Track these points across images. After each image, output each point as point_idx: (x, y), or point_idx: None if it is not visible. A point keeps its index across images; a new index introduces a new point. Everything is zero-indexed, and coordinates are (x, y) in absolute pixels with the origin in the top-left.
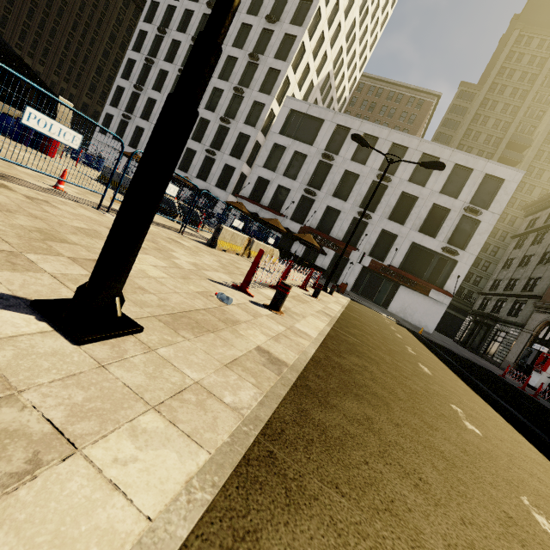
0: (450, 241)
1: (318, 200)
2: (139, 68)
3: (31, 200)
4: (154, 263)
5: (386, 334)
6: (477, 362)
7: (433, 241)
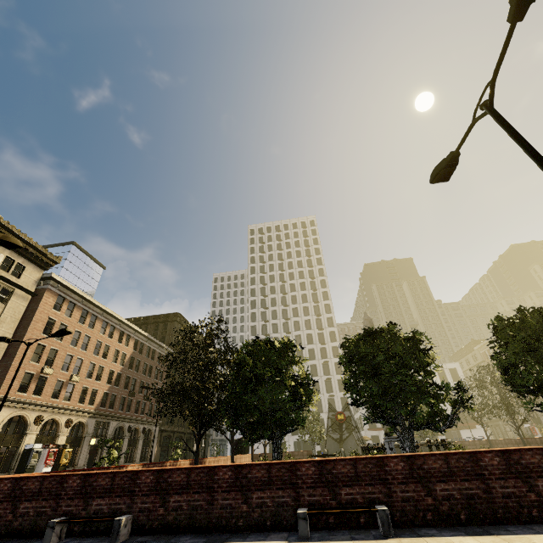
0: None
1: None
2: None
3: None
4: None
5: None
6: None
7: None
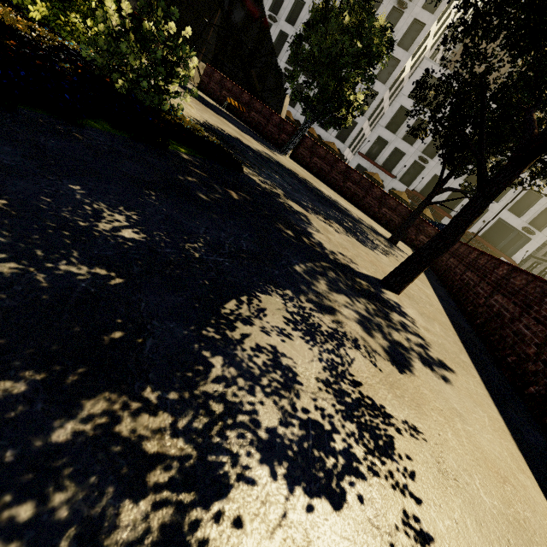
0: (531, 222)
1: (428, 168)
2: None
3: None
4: None
5: None
6: None
7: (517, 220)
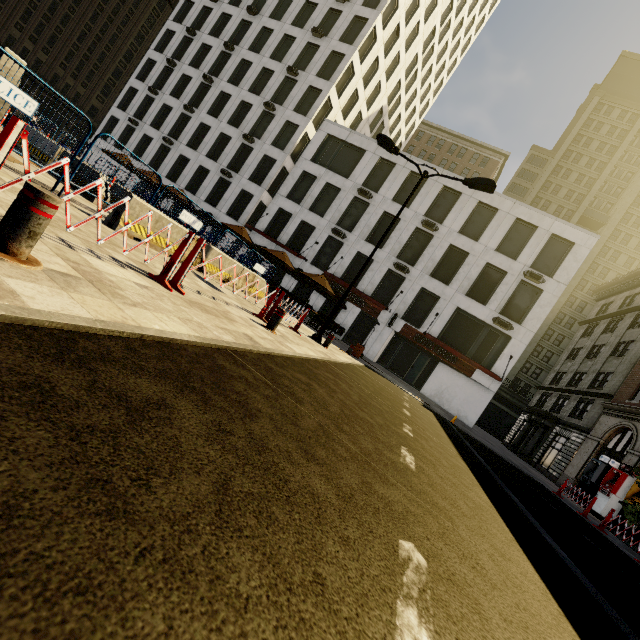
0: (504, 312)
1: (347, 244)
2: (159, 70)
3: None
4: None
5: (377, 402)
6: (526, 471)
7: (483, 309)
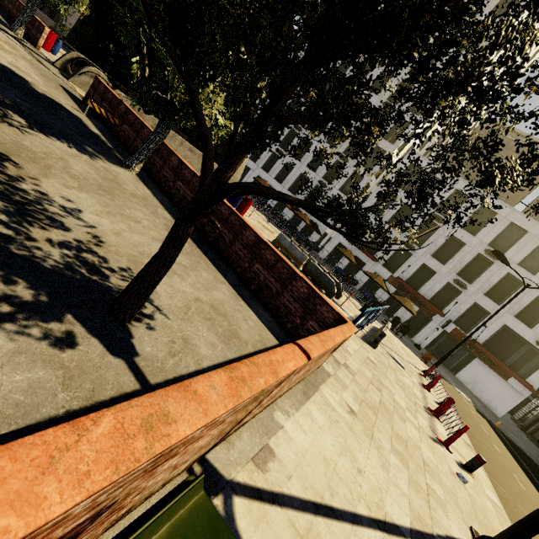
0: None
1: (415, 256)
2: None
3: (350, 373)
4: (417, 435)
5: (494, 454)
6: None
7: (528, 331)
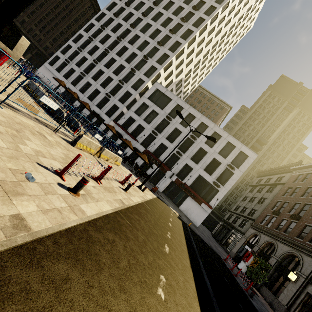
0: (218, 179)
1: (158, 138)
2: (84, 40)
3: None
4: None
5: (160, 222)
6: (215, 249)
7: (209, 177)
